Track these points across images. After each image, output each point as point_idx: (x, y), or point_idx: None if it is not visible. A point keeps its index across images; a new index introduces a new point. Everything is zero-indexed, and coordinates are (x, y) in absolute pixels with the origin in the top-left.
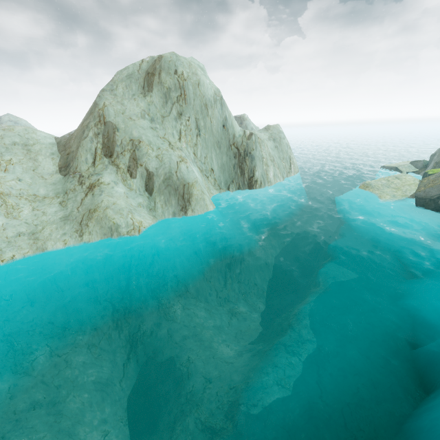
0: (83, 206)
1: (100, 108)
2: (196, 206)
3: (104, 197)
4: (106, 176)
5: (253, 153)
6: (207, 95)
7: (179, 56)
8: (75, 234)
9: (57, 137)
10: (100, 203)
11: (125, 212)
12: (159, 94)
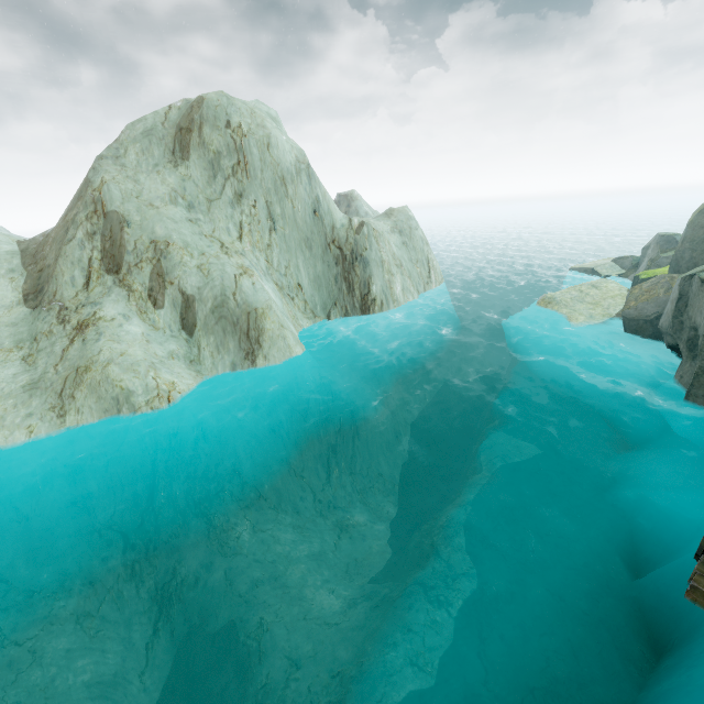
0: (66, 362)
1: (96, 190)
2: (271, 350)
3: (103, 344)
4: (109, 306)
5: (366, 255)
6: (285, 162)
7: (233, 99)
8: (50, 413)
9: (23, 240)
10: (96, 356)
11: (143, 368)
12: (202, 163)
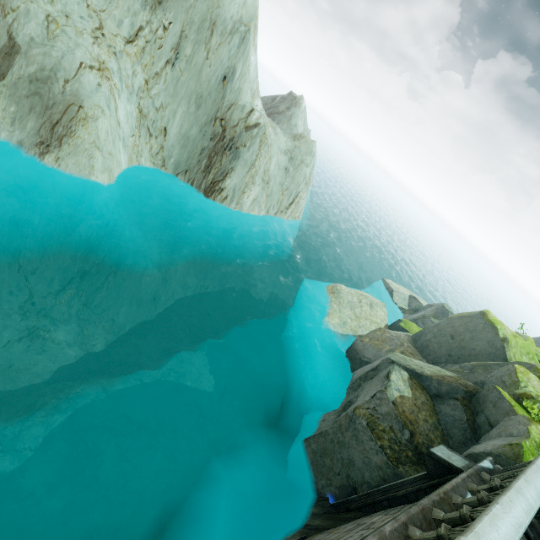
0: None
1: None
2: (68, 157)
3: None
4: None
5: (241, 152)
6: (227, 11)
7: None
8: None
9: None
10: None
11: None
12: None
